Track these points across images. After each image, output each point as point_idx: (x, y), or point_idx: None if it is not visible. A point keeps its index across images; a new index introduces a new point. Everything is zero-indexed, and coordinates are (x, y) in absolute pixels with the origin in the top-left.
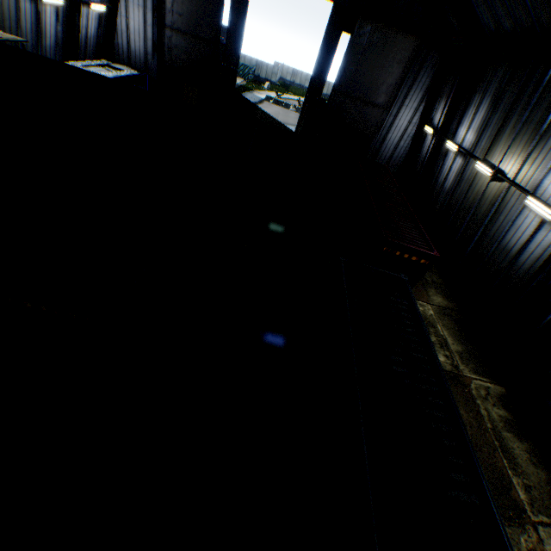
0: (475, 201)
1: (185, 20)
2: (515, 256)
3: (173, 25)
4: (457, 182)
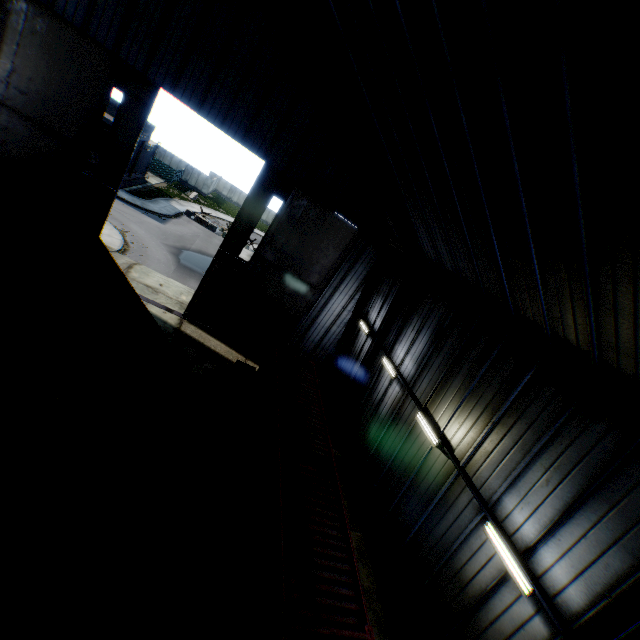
0: (417, 464)
1: (33, 101)
2: (474, 605)
3: (7, 99)
4: (395, 416)
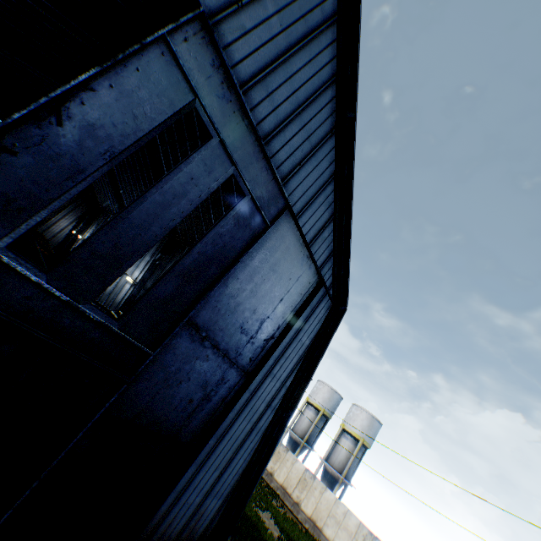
0: None
1: None
2: None
3: None
4: None
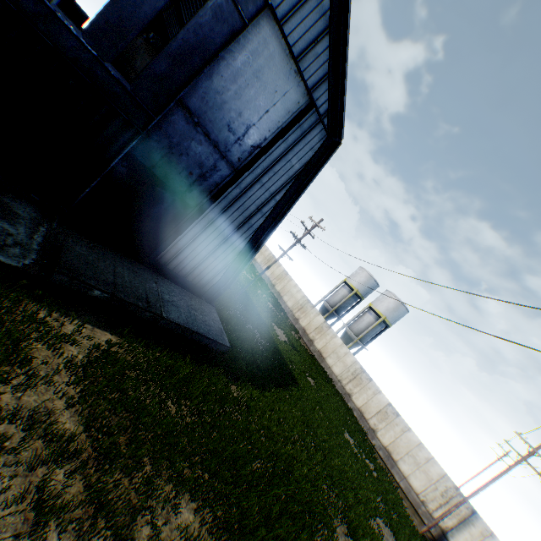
0: None
1: None
2: None
3: None
4: None
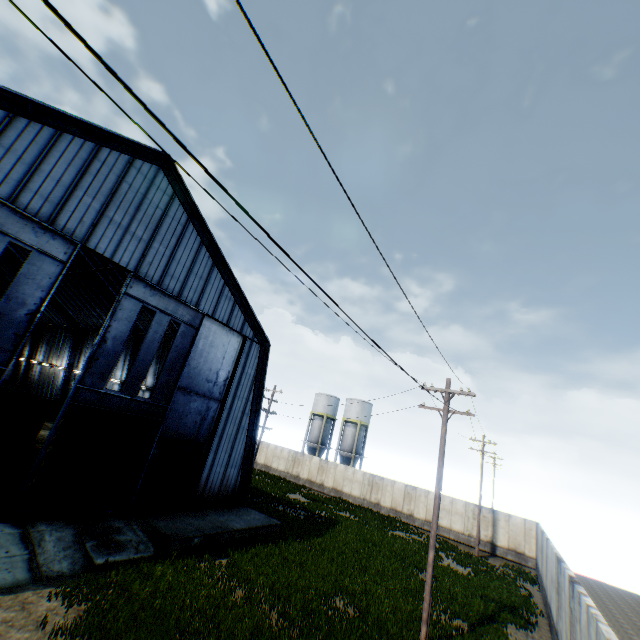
0: (48, 378)
1: None
2: (62, 386)
3: None
4: (41, 375)
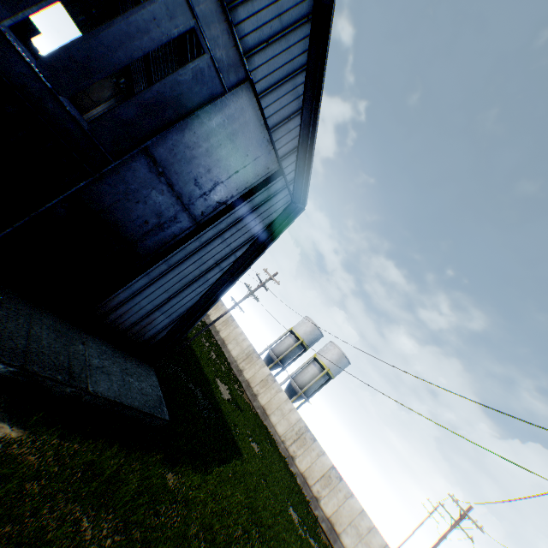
0: None
1: None
2: None
3: None
4: None
